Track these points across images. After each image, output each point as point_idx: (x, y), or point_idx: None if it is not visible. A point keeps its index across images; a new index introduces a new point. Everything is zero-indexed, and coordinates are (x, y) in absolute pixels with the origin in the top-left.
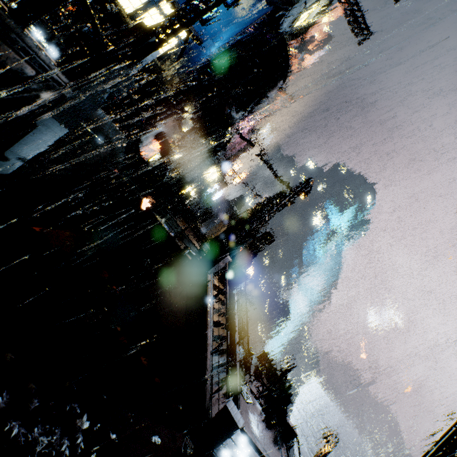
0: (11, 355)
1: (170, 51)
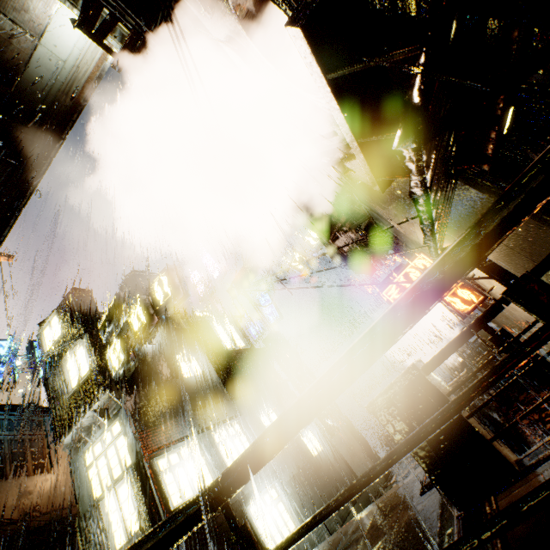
0: None
1: None
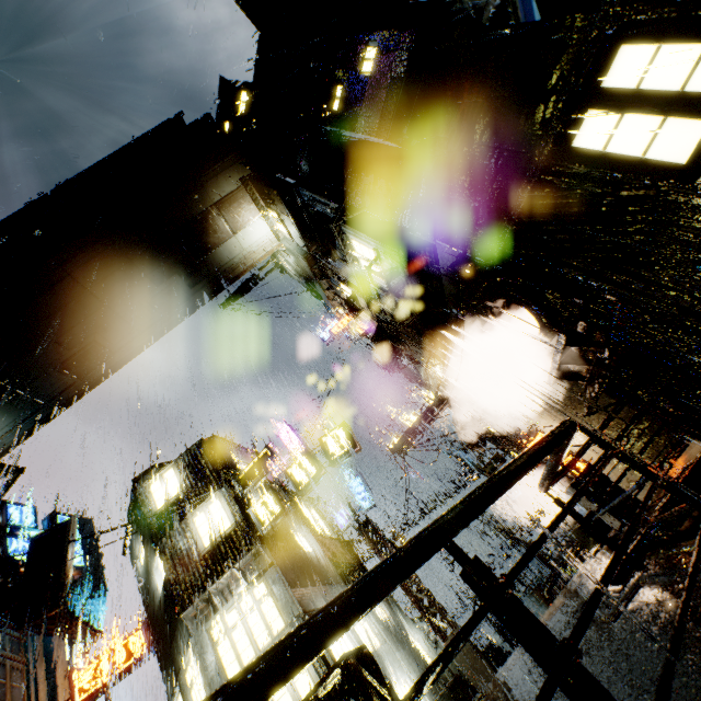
0: None
1: None
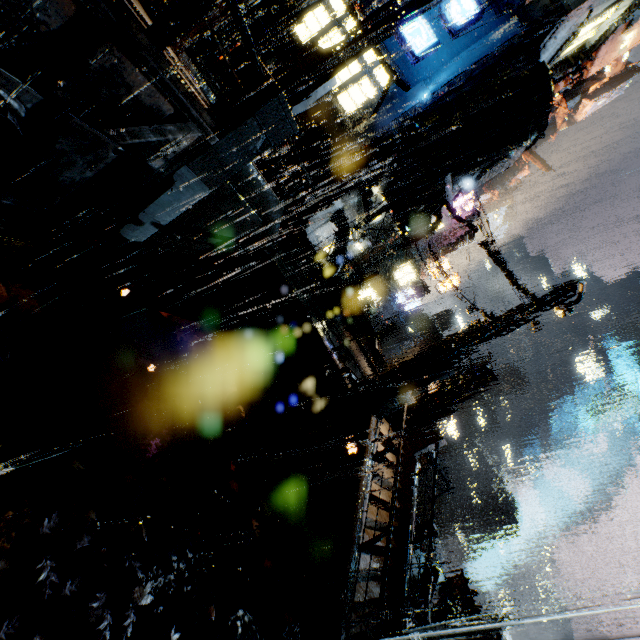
0: (80, 464)
1: (364, 104)
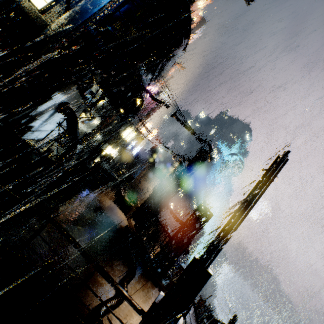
0: None
1: (55, 2)
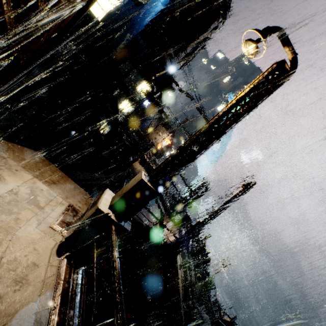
0: None
1: (111, 10)
